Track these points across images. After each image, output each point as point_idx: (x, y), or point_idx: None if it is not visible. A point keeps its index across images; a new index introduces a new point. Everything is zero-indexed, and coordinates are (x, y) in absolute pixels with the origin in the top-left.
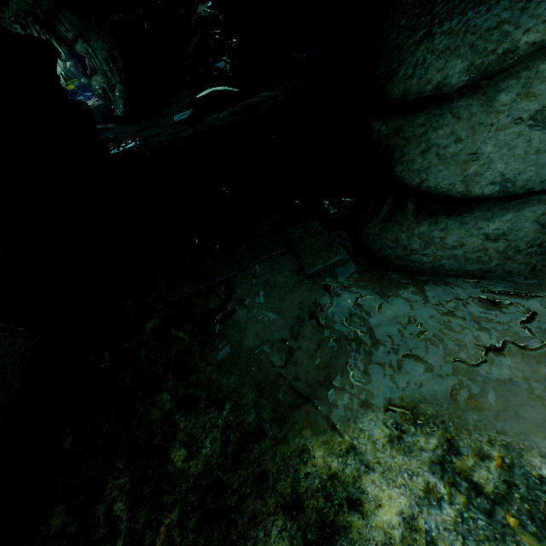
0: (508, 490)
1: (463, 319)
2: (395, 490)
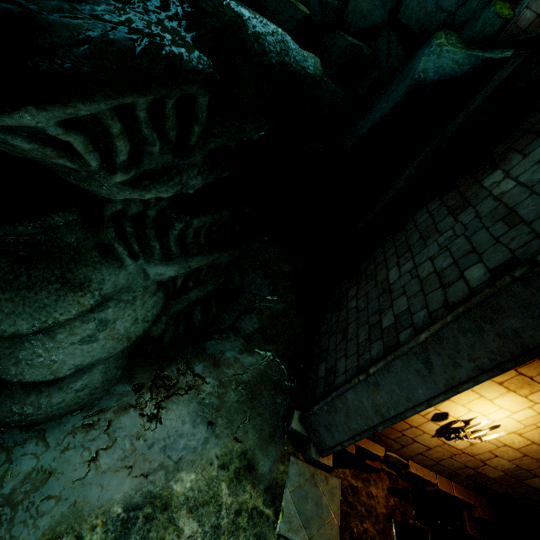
0: (106, 534)
1: (75, 448)
2: None
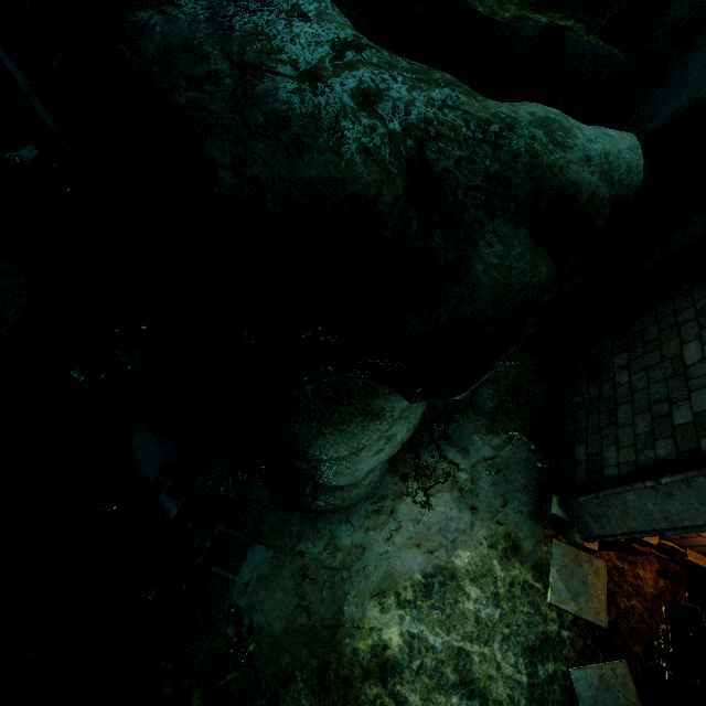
0: (415, 593)
1: (374, 530)
2: (393, 628)
